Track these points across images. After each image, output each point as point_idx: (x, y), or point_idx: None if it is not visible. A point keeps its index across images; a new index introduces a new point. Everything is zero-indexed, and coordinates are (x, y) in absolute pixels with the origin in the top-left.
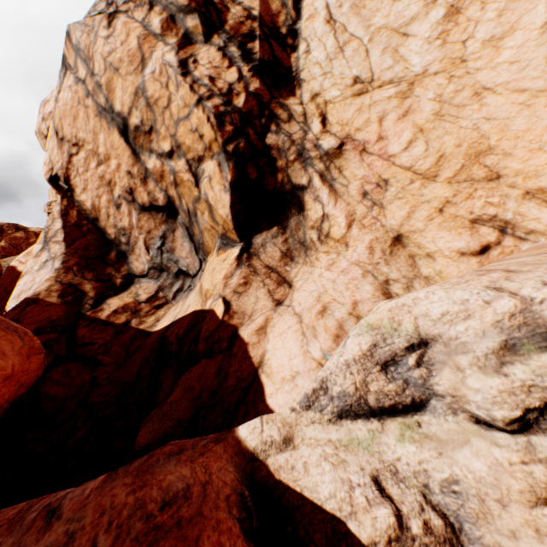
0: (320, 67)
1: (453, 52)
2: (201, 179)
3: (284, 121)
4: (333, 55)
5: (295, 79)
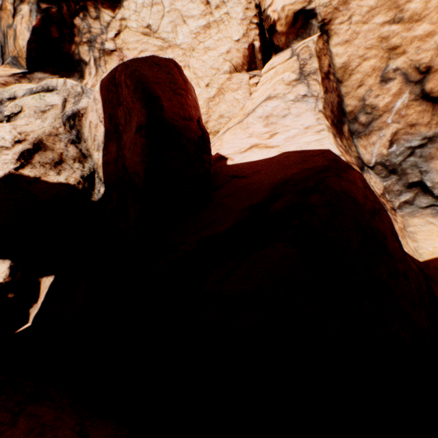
0: (136, 7)
1: (194, 44)
2: (18, 14)
3: (91, 17)
4: (147, 5)
5: (121, 3)
